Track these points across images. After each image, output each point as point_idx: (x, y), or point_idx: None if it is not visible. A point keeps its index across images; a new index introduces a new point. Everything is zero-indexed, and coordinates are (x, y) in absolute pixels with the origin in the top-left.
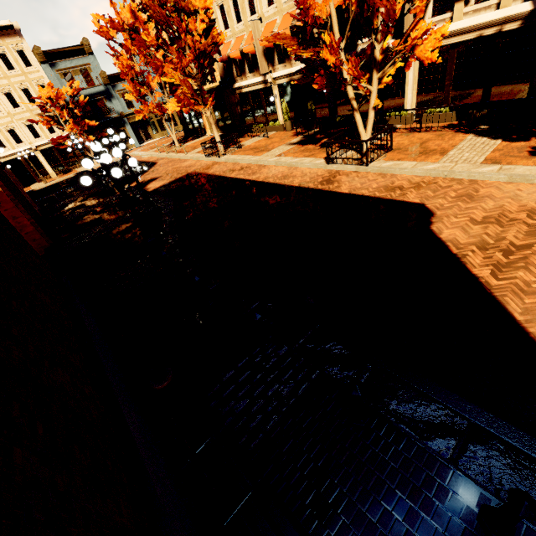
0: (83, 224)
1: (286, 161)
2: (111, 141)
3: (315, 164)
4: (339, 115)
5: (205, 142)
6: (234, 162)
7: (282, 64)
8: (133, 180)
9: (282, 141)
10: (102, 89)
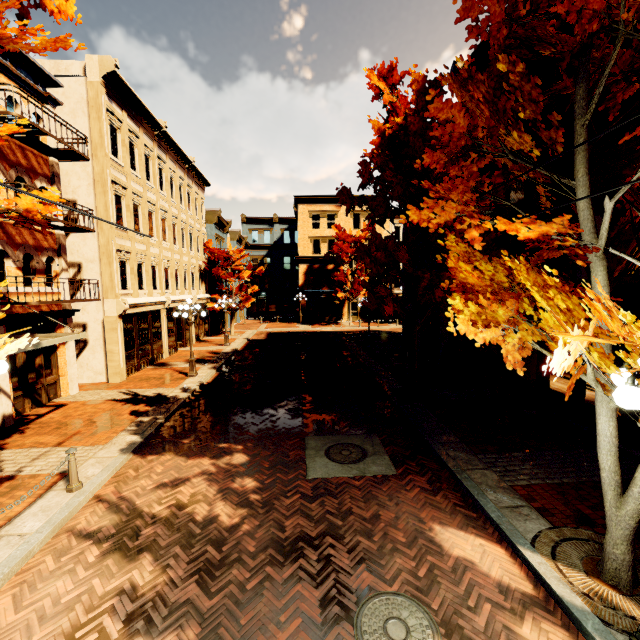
0: None
1: None
2: None
3: None
4: None
5: None
6: None
7: None
8: None
9: None
10: None
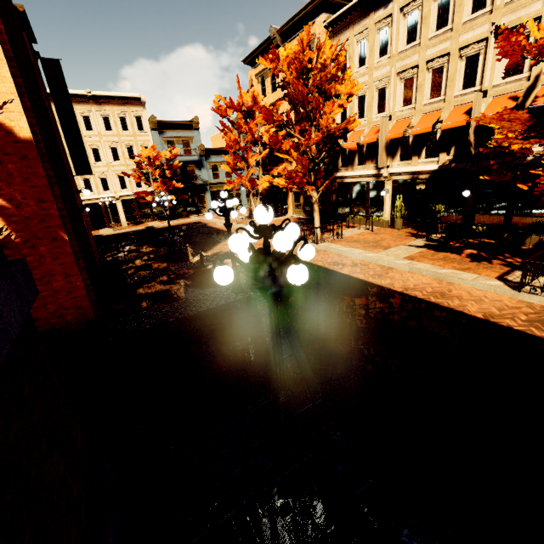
0: (145, 295)
1: (426, 269)
2: (219, 205)
3: (490, 286)
4: (496, 226)
5: (300, 224)
6: (338, 253)
7: (405, 161)
8: (208, 247)
9: (398, 240)
10: (196, 158)
